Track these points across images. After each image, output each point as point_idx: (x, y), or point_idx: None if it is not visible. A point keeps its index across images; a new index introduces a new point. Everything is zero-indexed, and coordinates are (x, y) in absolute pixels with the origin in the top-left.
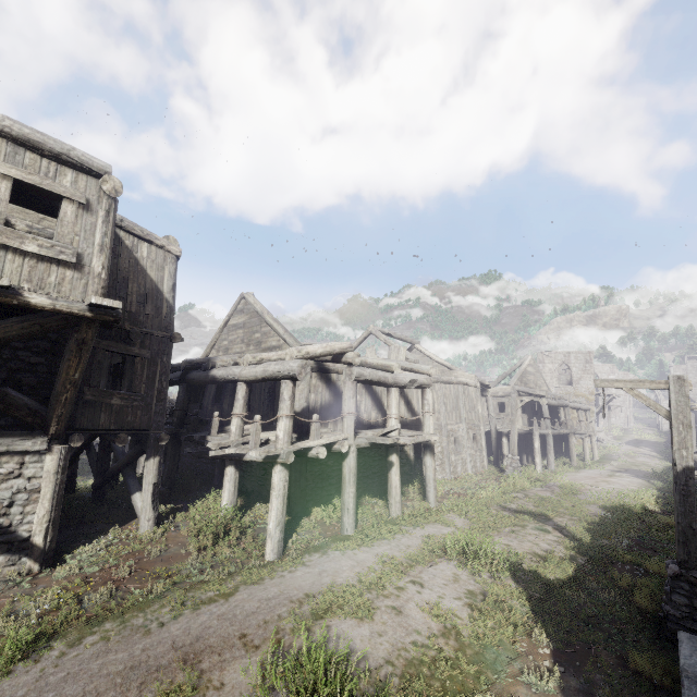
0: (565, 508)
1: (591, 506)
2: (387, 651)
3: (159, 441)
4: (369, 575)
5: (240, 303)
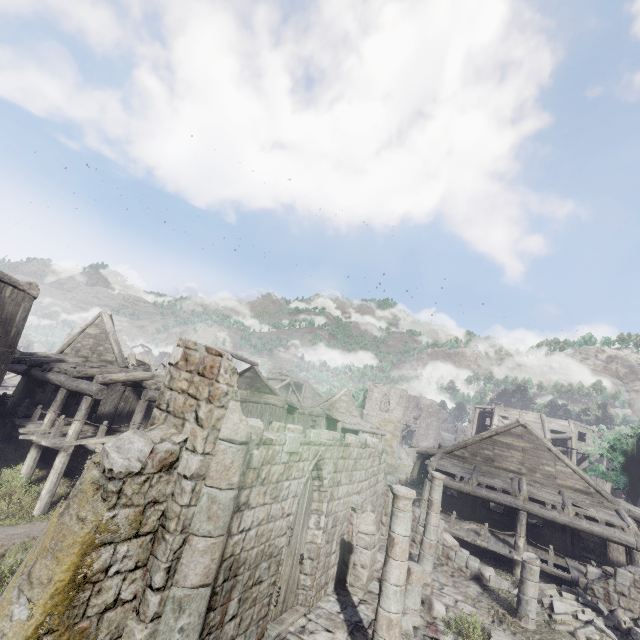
0: None
1: None
2: None
3: None
4: None
5: (98, 318)
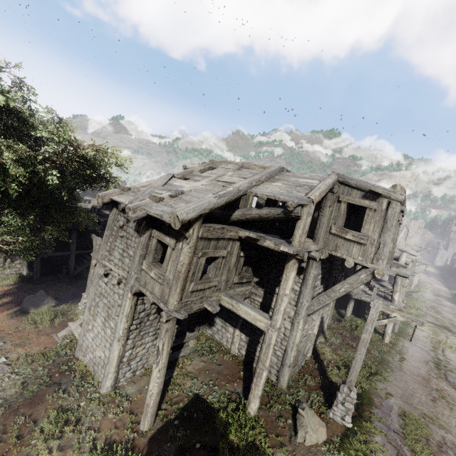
0: (449, 323)
1: None
2: None
3: None
4: (432, 355)
5: None
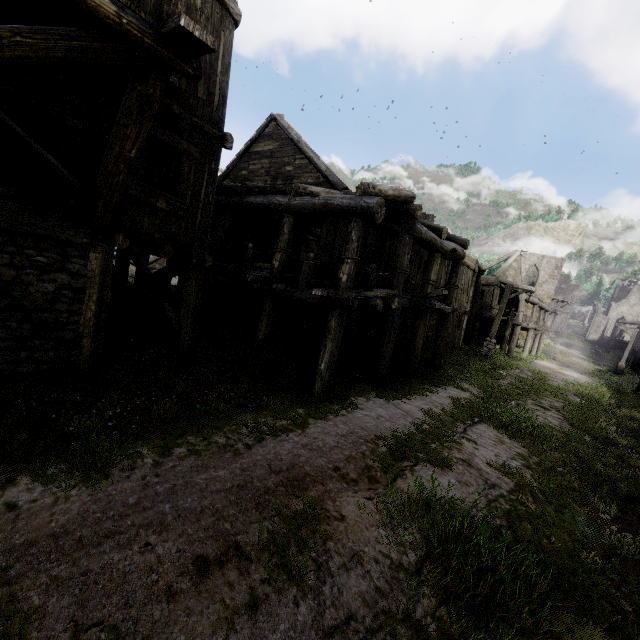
0: (548, 390)
1: (567, 393)
2: (485, 503)
3: (202, 262)
4: (423, 426)
5: (268, 126)
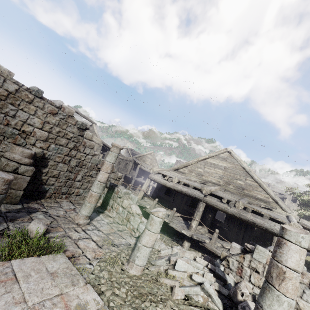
0: None
1: None
2: None
3: None
4: None
5: None
